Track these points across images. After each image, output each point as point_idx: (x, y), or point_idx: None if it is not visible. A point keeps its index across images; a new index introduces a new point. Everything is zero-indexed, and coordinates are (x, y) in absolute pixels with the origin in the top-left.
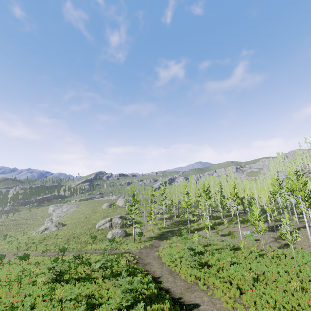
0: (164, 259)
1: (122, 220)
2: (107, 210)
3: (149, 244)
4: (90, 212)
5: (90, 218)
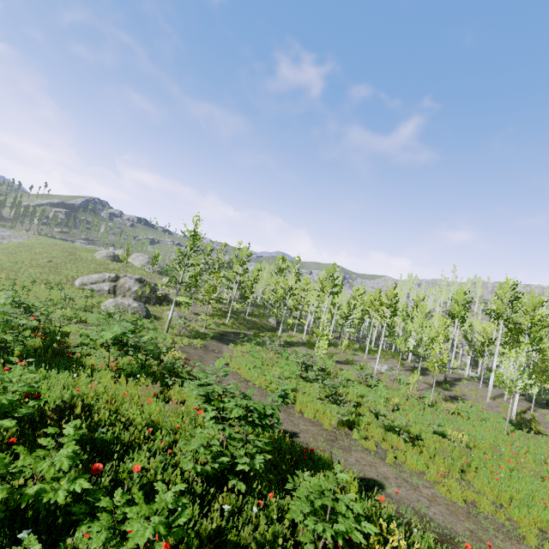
0: (244, 373)
1: (142, 288)
2: (105, 264)
3: (200, 343)
4: (63, 256)
5: (62, 266)
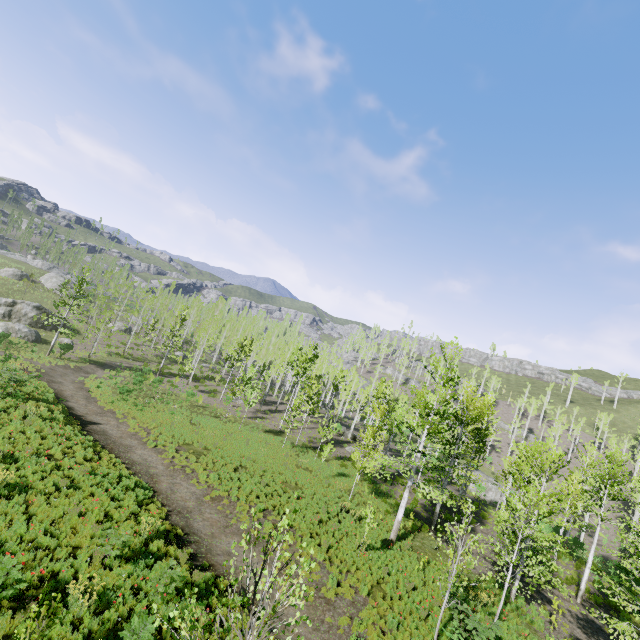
0: (88, 385)
1: (40, 315)
2: (9, 283)
3: (76, 366)
4: None
5: None
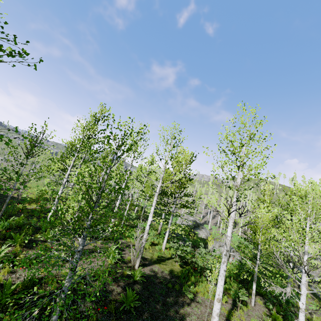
0: None
1: None
2: None
3: None
4: None
5: None
